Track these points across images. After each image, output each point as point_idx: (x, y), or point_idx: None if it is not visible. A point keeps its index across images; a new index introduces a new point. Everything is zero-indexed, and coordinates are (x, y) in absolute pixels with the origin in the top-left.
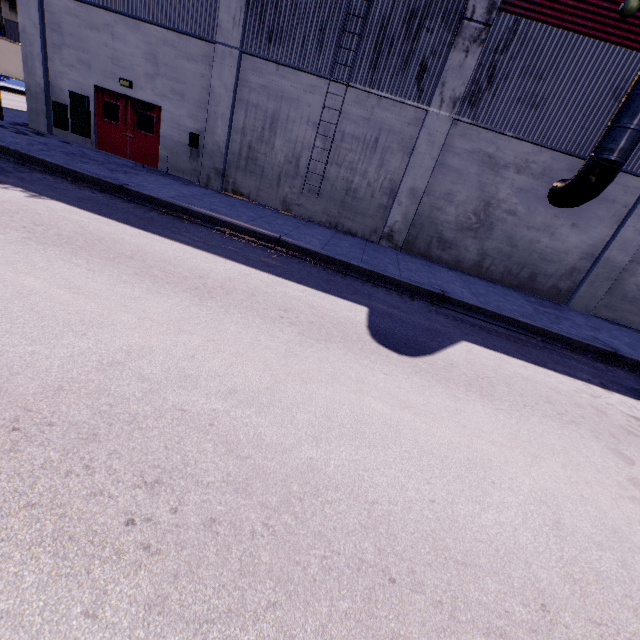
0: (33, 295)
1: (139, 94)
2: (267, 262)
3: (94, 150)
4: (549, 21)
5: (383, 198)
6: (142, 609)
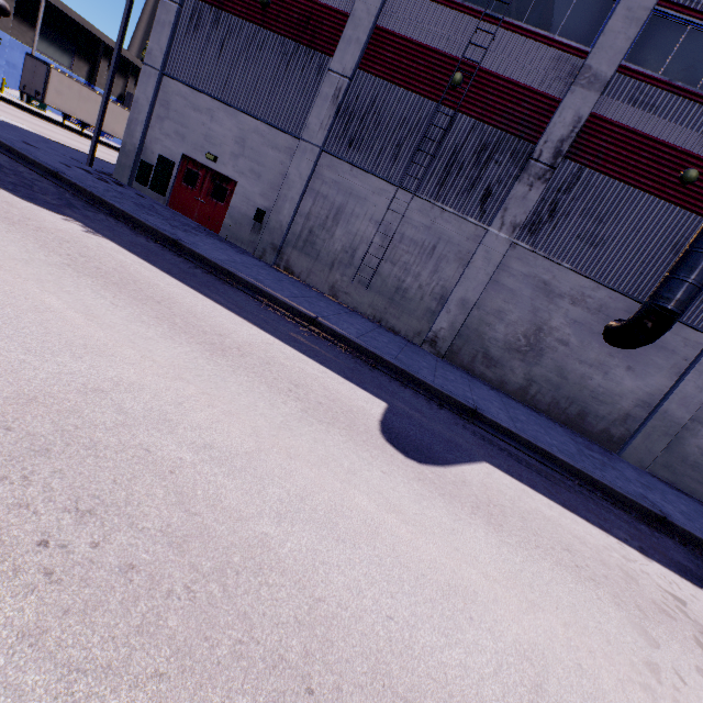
0: (49, 312)
1: (221, 168)
2: (295, 337)
3: (164, 207)
4: (611, 174)
5: (432, 303)
6: (14, 635)
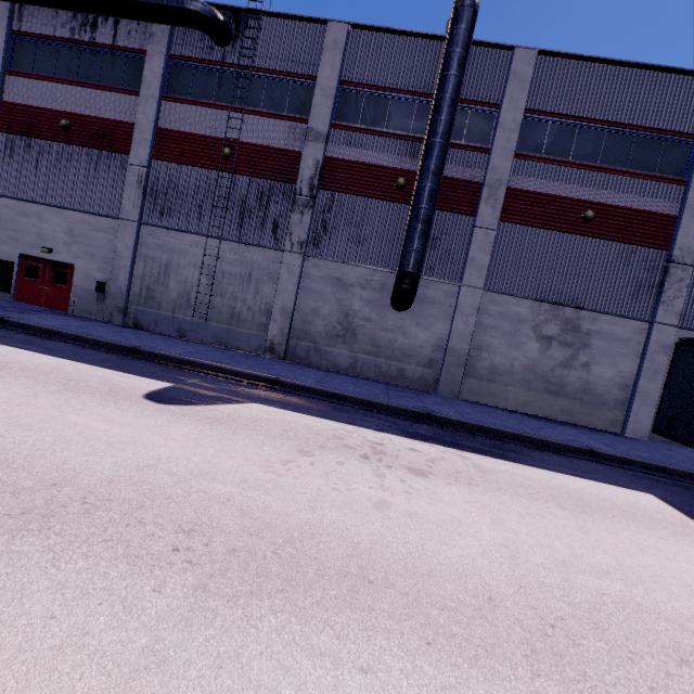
0: None
1: (57, 257)
2: (104, 360)
3: (10, 301)
4: (354, 193)
5: (263, 318)
6: None
